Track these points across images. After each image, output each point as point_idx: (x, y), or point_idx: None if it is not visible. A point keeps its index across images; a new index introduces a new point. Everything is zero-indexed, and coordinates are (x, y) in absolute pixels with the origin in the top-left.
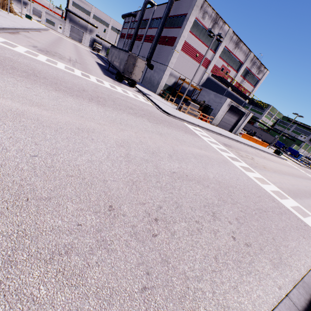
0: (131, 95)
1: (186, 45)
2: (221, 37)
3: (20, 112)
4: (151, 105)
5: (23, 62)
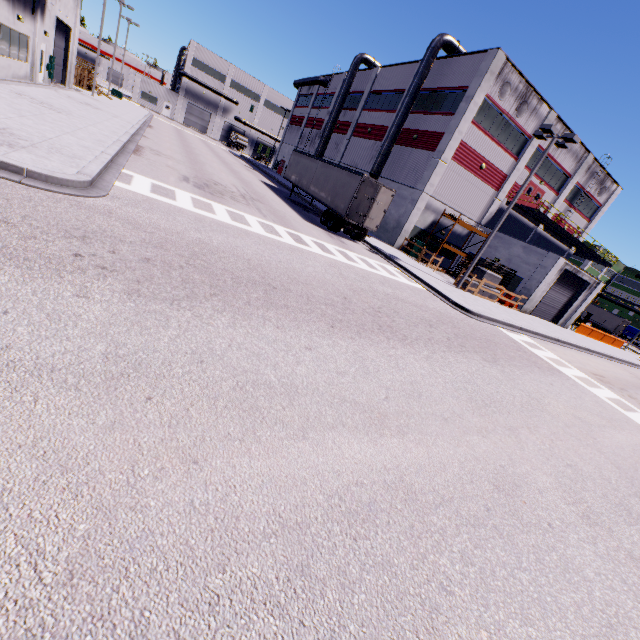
0: (380, 269)
1: (463, 148)
2: (572, 141)
3: (398, 480)
4: (423, 290)
5: (222, 245)
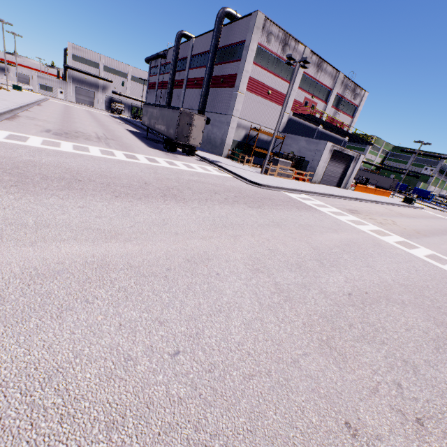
0: (198, 168)
1: (252, 82)
2: (307, 62)
3: (99, 260)
4: (230, 177)
5: (50, 162)
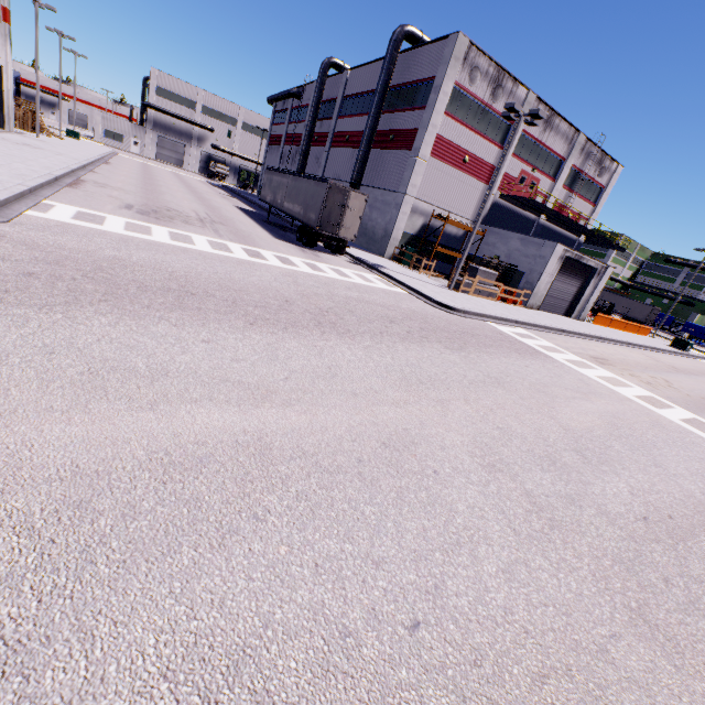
0: (355, 277)
1: (441, 142)
2: (539, 117)
3: (255, 440)
4: (404, 293)
5: (144, 261)
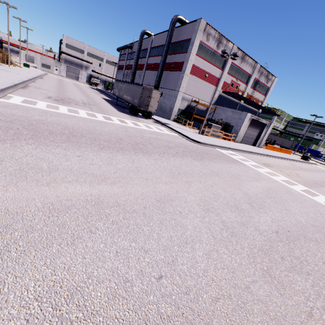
0: (155, 129)
1: (194, 68)
2: (237, 56)
3: (96, 198)
4: (177, 135)
5: (53, 121)
